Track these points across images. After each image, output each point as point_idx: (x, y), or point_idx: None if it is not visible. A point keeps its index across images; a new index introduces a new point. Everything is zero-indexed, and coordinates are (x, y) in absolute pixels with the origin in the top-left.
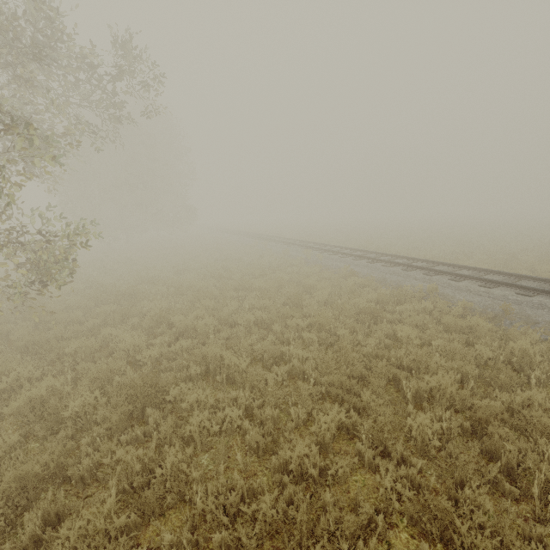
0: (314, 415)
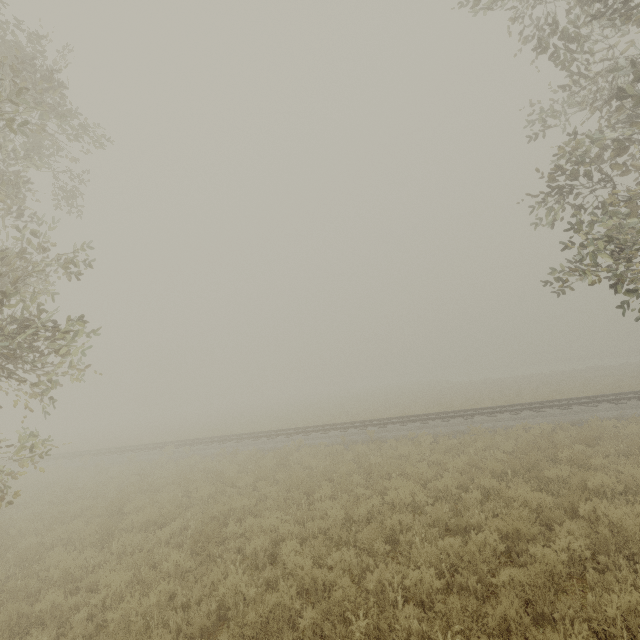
0: (316, 496)
